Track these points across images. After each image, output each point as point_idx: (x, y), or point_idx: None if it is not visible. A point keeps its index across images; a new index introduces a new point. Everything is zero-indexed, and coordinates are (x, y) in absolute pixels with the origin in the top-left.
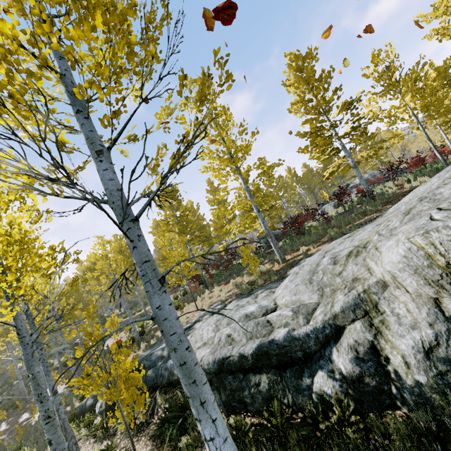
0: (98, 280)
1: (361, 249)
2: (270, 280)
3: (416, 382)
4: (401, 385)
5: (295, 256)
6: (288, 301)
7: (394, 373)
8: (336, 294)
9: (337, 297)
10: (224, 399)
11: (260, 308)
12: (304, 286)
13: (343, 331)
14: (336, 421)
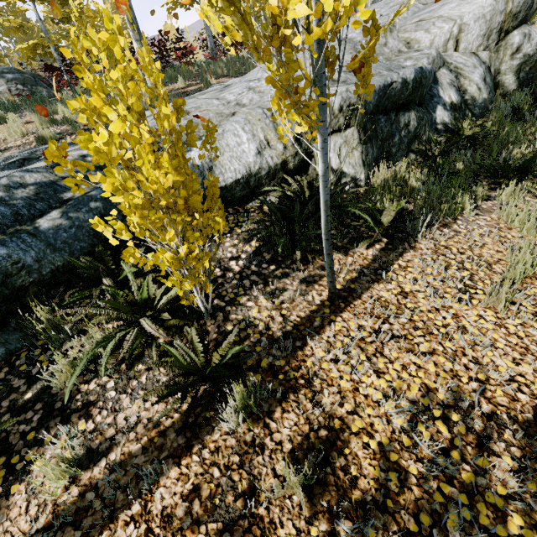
0: None
1: (392, 27)
2: None
3: (483, 100)
4: (474, 106)
5: (174, 89)
6: None
7: (471, 99)
8: (399, 58)
9: (408, 56)
10: (376, 155)
11: None
12: (350, 55)
13: (436, 76)
14: (468, 131)
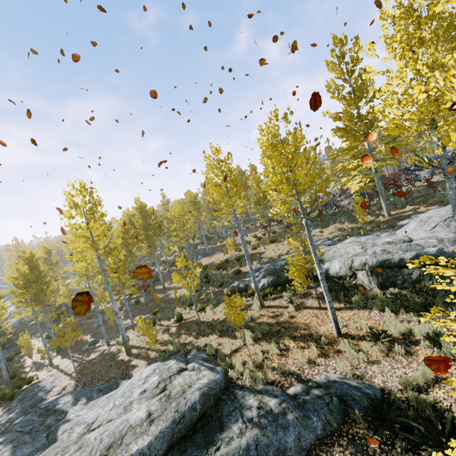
0: (198, 212)
1: None
2: (378, 228)
3: None
4: None
5: (400, 212)
6: (425, 236)
7: None
8: None
9: None
10: (380, 281)
11: (396, 239)
12: (440, 228)
13: None
14: None
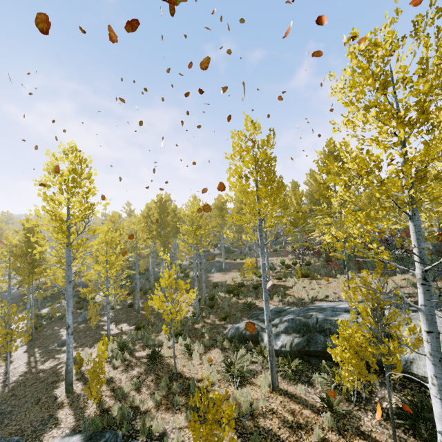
0: (223, 219)
1: None
2: None
3: None
4: None
5: None
6: None
7: None
8: None
9: None
10: None
11: None
12: None
13: None
14: None
